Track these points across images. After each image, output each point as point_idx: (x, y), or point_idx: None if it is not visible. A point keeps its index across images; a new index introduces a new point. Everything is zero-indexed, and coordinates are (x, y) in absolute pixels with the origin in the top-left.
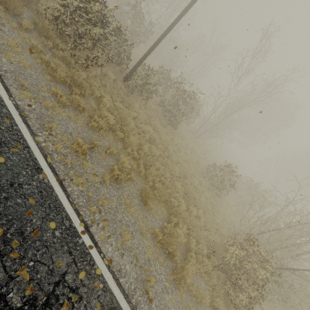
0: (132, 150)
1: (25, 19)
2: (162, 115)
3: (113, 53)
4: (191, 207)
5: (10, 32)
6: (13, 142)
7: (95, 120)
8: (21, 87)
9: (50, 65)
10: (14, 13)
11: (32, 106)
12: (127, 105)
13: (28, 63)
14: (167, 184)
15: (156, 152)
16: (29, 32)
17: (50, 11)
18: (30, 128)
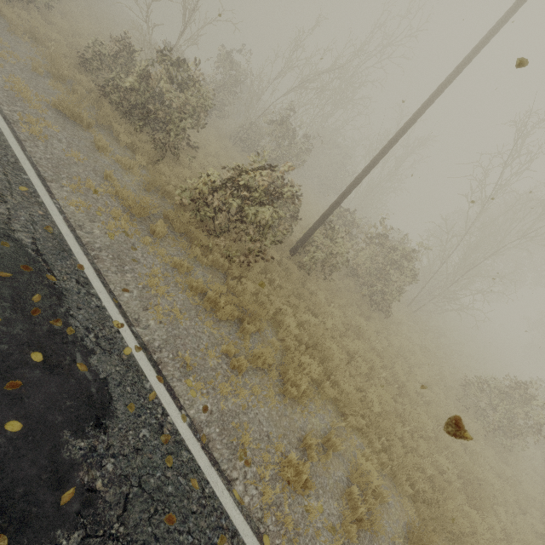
0: (352, 413)
1: (158, 222)
2: (359, 296)
3: (284, 230)
4: (487, 517)
5: (144, 255)
6: (215, 536)
7: (289, 379)
8: (184, 371)
9: (207, 295)
10: (142, 215)
11: (208, 407)
12: (310, 305)
13: (178, 306)
14: (436, 480)
15: (386, 397)
16: (163, 237)
17: (187, 194)
18: (221, 469)
